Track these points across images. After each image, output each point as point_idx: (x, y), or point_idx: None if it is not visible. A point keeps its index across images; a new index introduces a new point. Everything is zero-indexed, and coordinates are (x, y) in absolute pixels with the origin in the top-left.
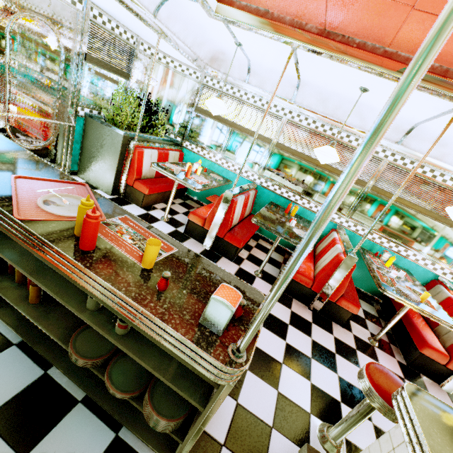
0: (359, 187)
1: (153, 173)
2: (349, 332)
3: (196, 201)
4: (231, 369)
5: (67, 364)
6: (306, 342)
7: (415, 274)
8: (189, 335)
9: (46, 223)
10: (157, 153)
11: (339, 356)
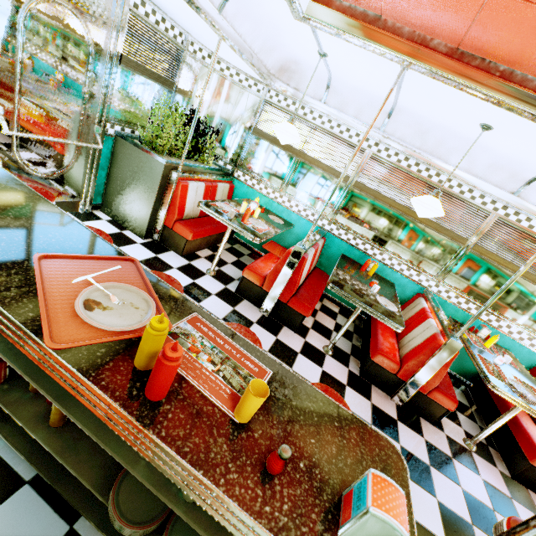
0: (457, 244)
1: (198, 211)
2: (441, 431)
3: (246, 246)
4: None
5: (101, 512)
6: None
7: (517, 355)
8: None
9: (91, 348)
10: (204, 187)
11: (434, 469)
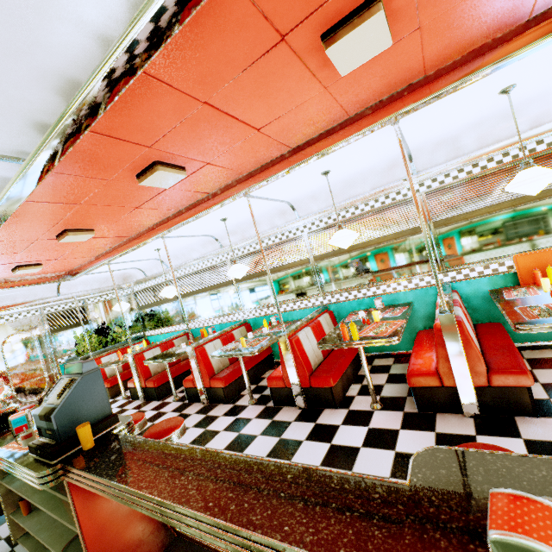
0: (232, 285)
1: (120, 369)
2: (231, 405)
3: None
4: None
5: None
6: None
7: None
8: None
9: None
10: (116, 355)
11: (192, 428)
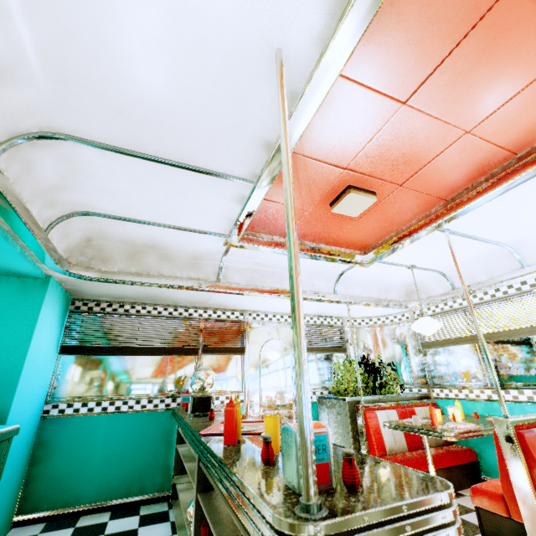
0: None
1: (403, 443)
2: None
3: None
4: (281, 518)
5: None
6: None
7: None
8: (259, 489)
9: (216, 436)
10: (396, 414)
11: None
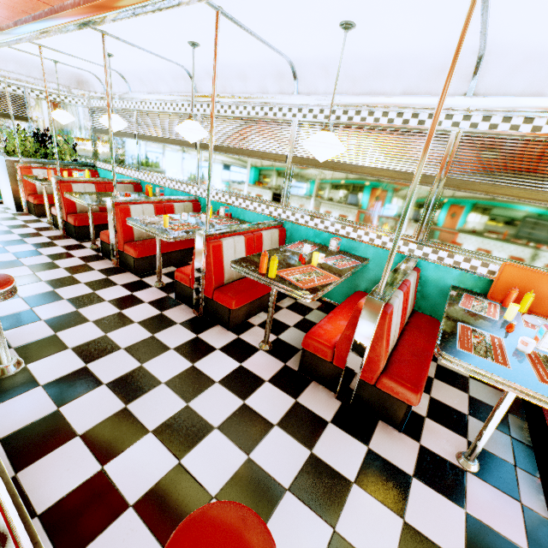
0: (196, 150)
1: None
2: (138, 278)
3: None
4: None
5: None
6: (59, 276)
7: None
8: None
9: None
10: (53, 173)
11: (83, 284)
